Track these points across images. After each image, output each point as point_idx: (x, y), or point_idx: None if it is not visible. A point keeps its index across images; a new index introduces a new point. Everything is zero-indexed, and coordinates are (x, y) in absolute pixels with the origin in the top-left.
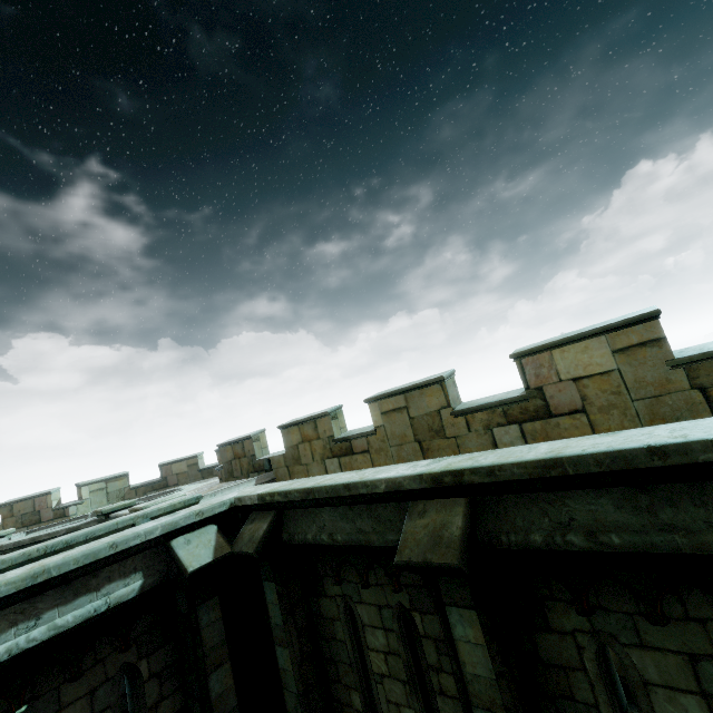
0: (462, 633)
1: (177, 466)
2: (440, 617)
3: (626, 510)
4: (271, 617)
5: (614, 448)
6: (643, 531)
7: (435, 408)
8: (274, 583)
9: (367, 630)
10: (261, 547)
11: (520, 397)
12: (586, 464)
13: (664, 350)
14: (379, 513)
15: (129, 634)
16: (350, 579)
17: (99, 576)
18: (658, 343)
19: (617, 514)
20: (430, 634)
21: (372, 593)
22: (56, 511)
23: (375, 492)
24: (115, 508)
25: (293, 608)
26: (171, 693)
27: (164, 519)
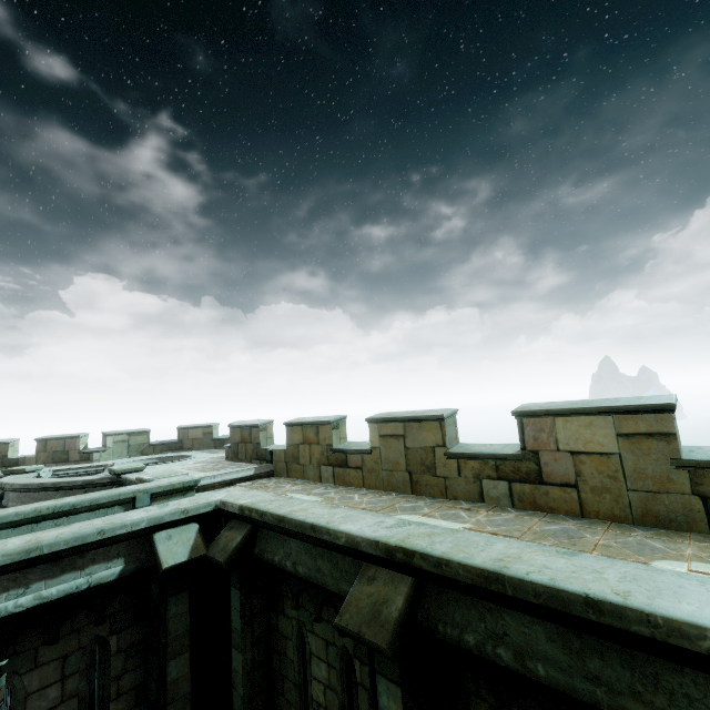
0: (386, 704)
1: (194, 431)
2: (370, 682)
3: (557, 646)
4: (232, 621)
5: (555, 584)
6: (568, 672)
7: (430, 444)
8: (239, 592)
9: (313, 658)
10: (231, 559)
11: (515, 456)
12: (525, 590)
13: (671, 447)
14: (338, 560)
15: (105, 611)
16: (306, 608)
17: (85, 557)
18: (667, 438)
19: (548, 645)
20: (366, 684)
21: (323, 627)
22: (82, 454)
23: (336, 543)
24: (127, 470)
25: (253, 619)
26: (134, 668)
27: (152, 511)
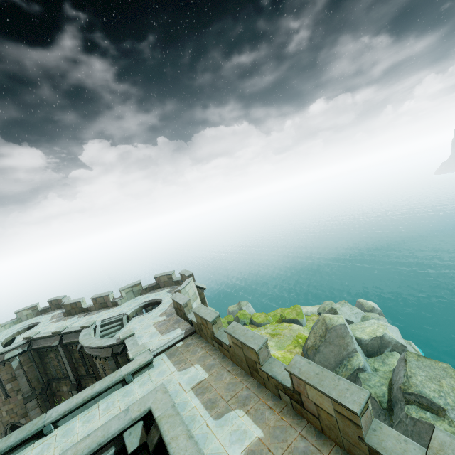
0: None
1: (163, 278)
2: None
3: None
4: None
5: None
6: None
7: (254, 359)
8: None
9: None
10: (154, 450)
11: (289, 390)
12: None
13: (359, 431)
14: None
15: None
16: None
17: (98, 452)
18: (357, 426)
19: None
20: None
21: None
22: (113, 303)
23: None
24: (126, 337)
25: None
26: None
27: (121, 421)
